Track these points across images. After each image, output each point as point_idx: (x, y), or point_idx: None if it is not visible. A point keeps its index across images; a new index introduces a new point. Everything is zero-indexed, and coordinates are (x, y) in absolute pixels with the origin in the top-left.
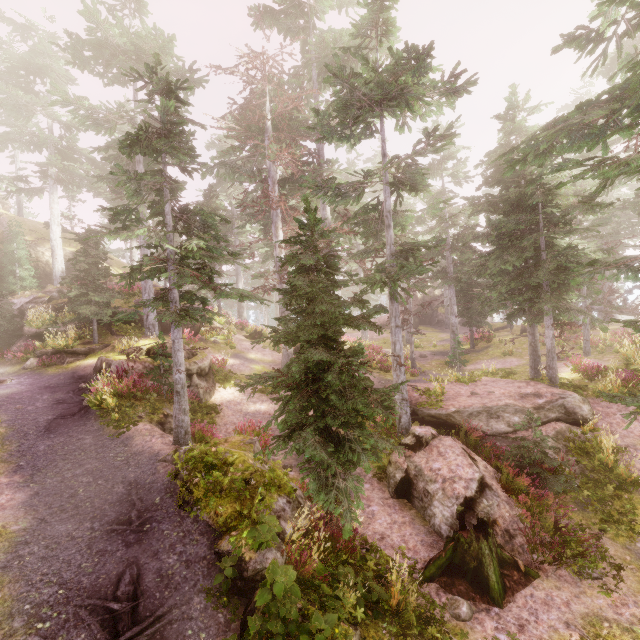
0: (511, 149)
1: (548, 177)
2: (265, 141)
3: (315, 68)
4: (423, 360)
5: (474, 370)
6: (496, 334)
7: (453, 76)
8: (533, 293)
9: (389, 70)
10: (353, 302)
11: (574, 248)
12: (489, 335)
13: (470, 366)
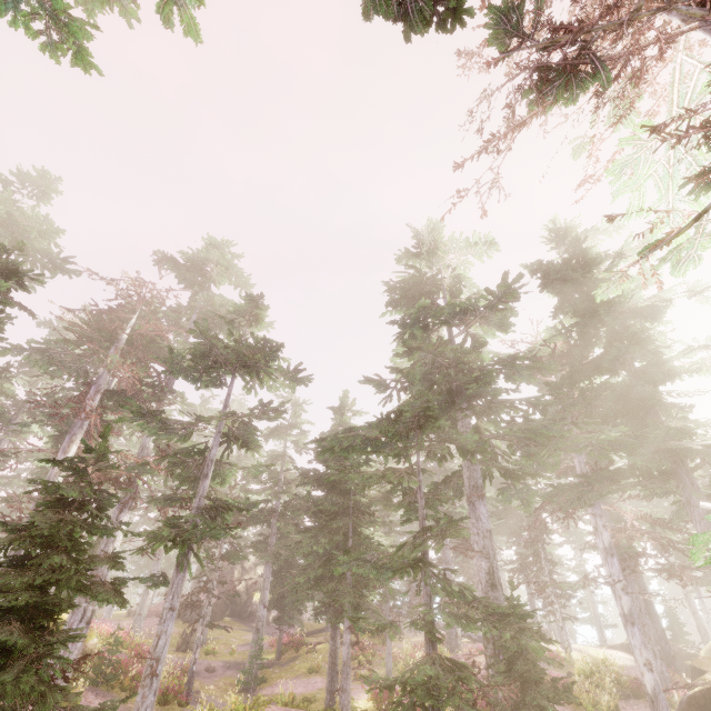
0: (321, 438)
1: (361, 468)
2: (111, 349)
3: (197, 314)
4: (209, 676)
5: (270, 696)
6: (310, 639)
7: (297, 369)
8: (337, 583)
9: (249, 346)
10: (106, 558)
11: (372, 539)
12: (301, 639)
13: (267, 689)
